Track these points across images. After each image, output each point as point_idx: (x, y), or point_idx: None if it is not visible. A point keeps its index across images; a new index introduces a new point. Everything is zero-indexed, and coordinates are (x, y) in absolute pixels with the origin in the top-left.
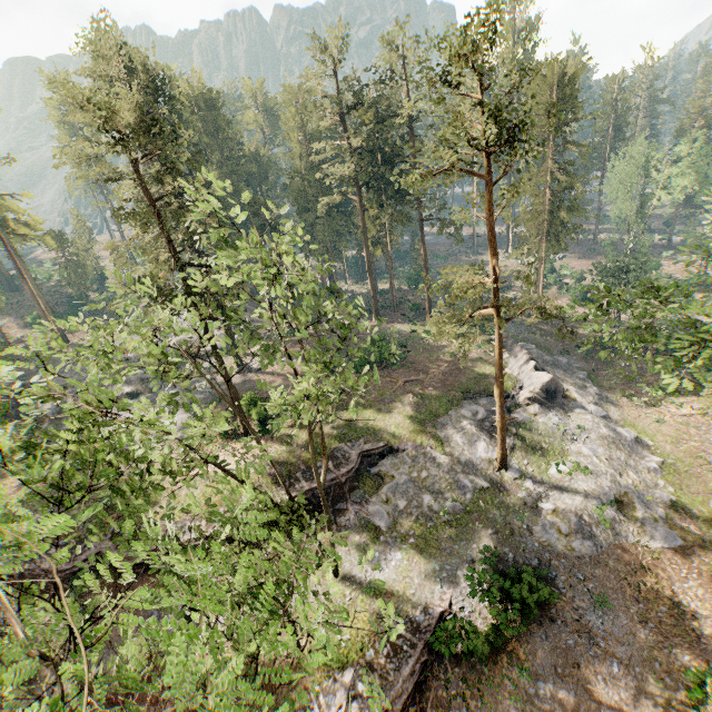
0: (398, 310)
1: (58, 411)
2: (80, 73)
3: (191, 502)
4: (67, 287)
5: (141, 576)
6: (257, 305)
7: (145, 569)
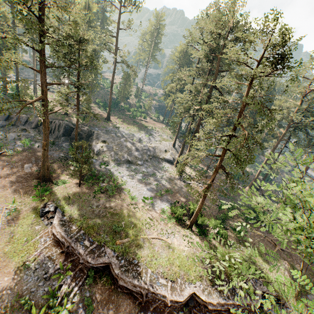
0: (258, 189)
1: (99, 151)
2: (213, 15)
3: (161, 260)
4: (117, 96)
5: (125, 295)
6: (187, 145)
7: (128, 292)
